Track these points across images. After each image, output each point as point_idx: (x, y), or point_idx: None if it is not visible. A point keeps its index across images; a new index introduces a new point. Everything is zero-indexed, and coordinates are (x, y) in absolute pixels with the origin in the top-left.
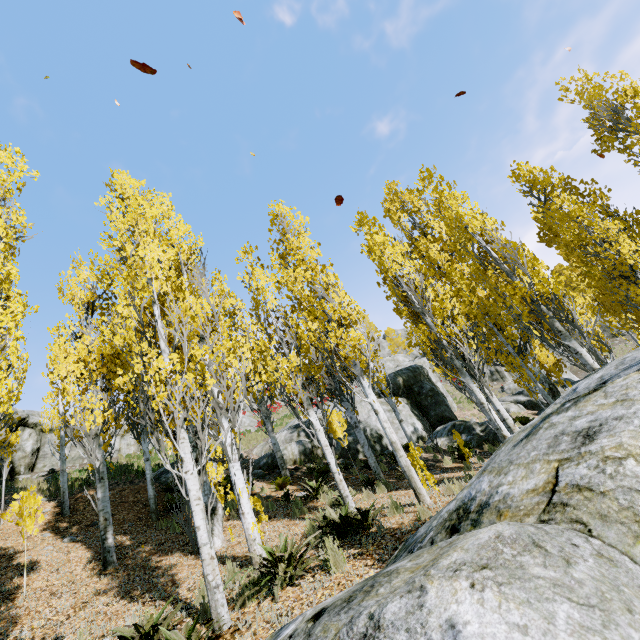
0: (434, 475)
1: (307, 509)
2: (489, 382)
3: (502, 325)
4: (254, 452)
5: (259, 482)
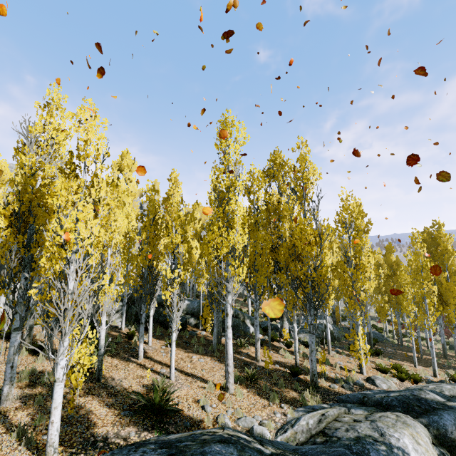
0: None
1: None
2: None
3: None
4: None
5: None
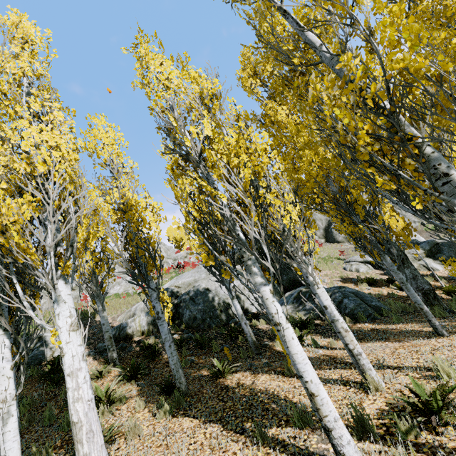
0: (250, 375)
1: (52, 450)
2: (346, 242)
3: (346, 188)
4: (118, 319)
5: (93, 360)
